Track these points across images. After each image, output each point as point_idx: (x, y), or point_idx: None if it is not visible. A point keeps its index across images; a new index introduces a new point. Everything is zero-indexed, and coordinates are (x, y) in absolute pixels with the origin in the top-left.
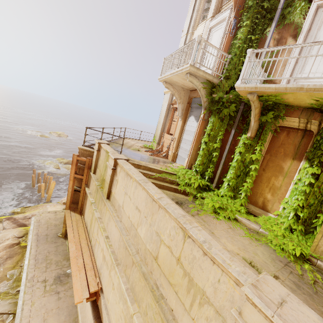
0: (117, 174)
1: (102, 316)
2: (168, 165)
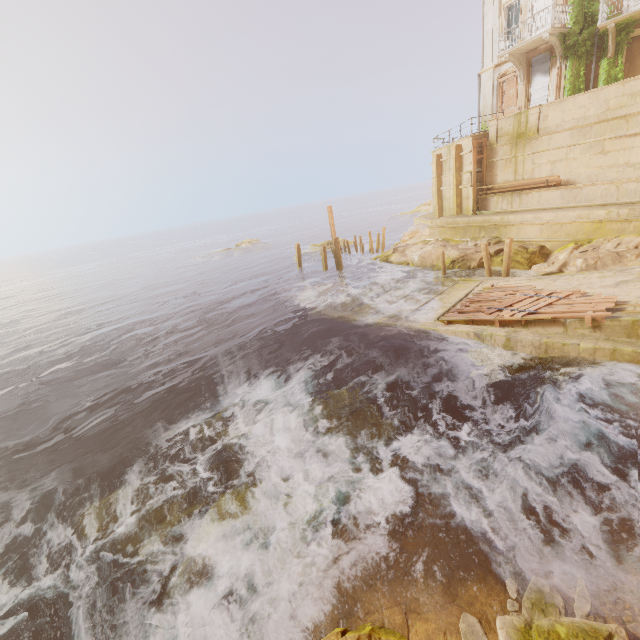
0: (544, 113)
1: (570, 182)
2: None
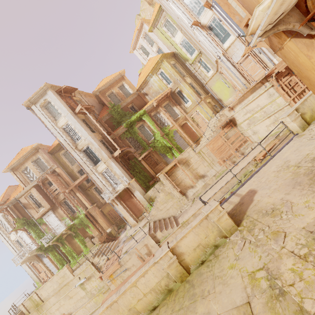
0: (39, 293)
1: (70, 313)
2: None
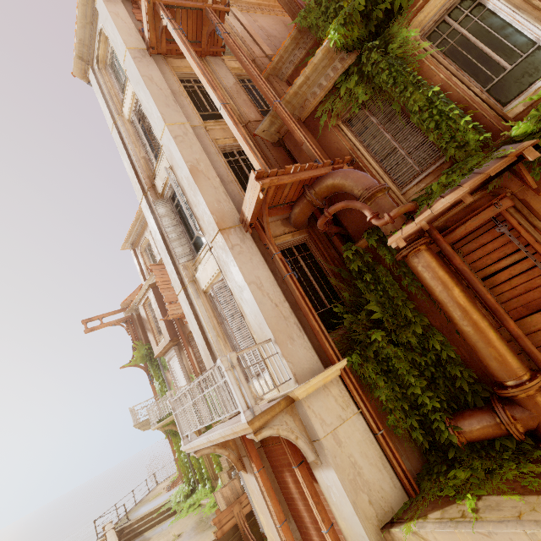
0: None
1: None
2: (173, 493)
